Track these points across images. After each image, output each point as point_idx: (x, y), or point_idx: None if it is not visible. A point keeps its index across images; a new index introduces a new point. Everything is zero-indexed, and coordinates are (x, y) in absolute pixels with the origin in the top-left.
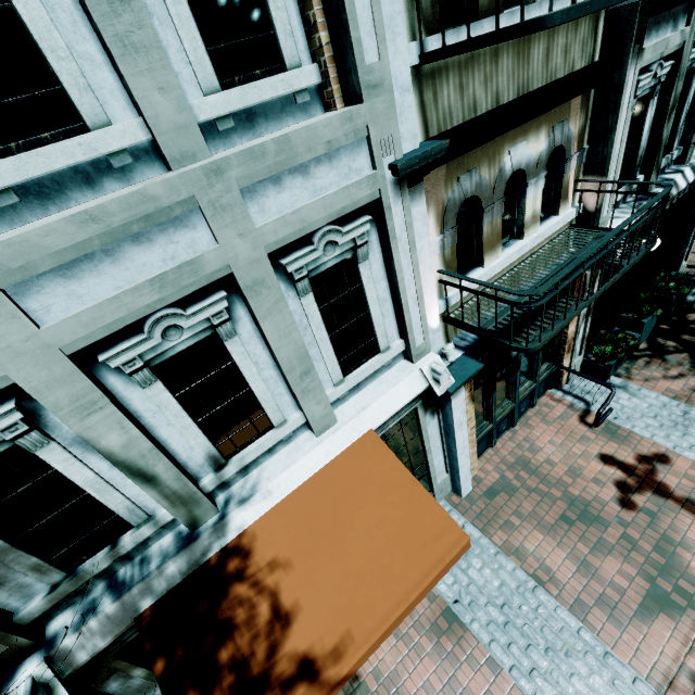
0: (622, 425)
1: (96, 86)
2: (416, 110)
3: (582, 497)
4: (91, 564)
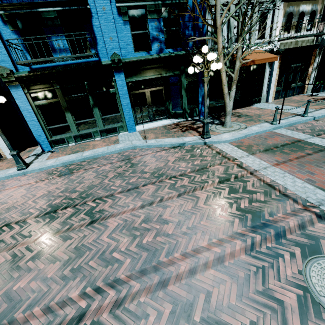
0: (320, 96)
1: None
2: None
3: (303, 101)
4: (216, 45)
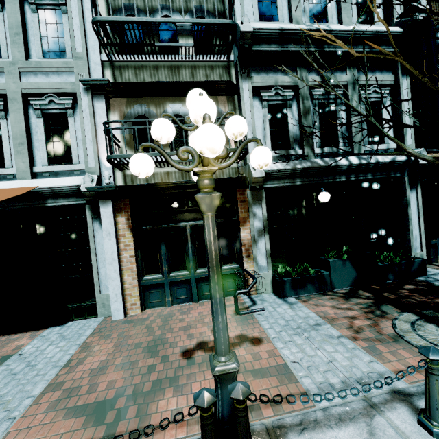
0: (258, 318)
1: (10, 53)
2: (111, 76)
3: (168, 340)
4: None
